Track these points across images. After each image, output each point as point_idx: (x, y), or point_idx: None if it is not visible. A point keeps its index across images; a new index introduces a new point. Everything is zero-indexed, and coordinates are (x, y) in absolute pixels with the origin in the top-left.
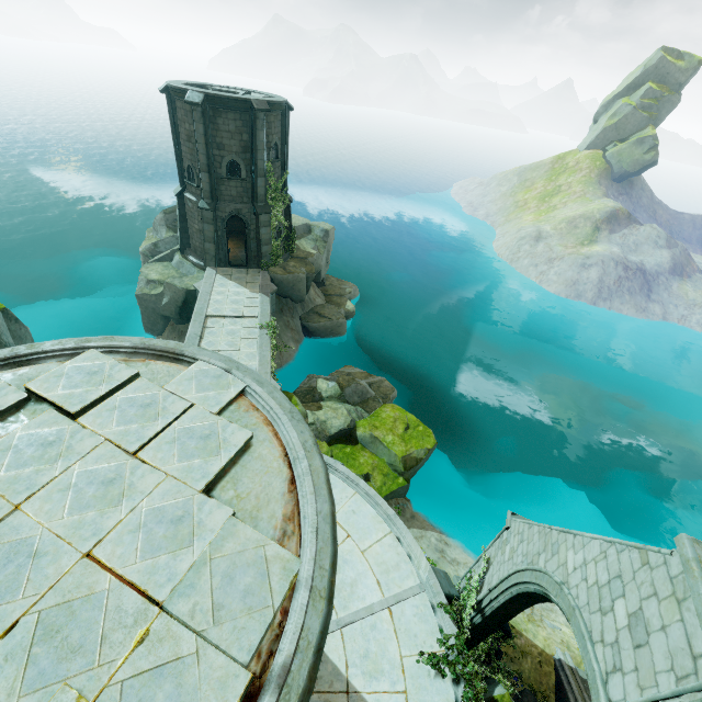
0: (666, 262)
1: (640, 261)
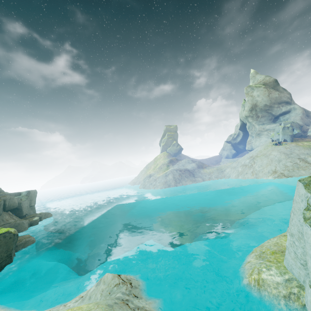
0: (195, 166)
1: (185, 168)
